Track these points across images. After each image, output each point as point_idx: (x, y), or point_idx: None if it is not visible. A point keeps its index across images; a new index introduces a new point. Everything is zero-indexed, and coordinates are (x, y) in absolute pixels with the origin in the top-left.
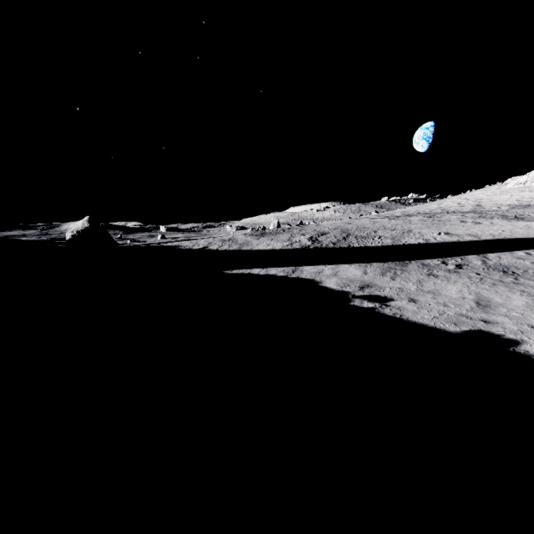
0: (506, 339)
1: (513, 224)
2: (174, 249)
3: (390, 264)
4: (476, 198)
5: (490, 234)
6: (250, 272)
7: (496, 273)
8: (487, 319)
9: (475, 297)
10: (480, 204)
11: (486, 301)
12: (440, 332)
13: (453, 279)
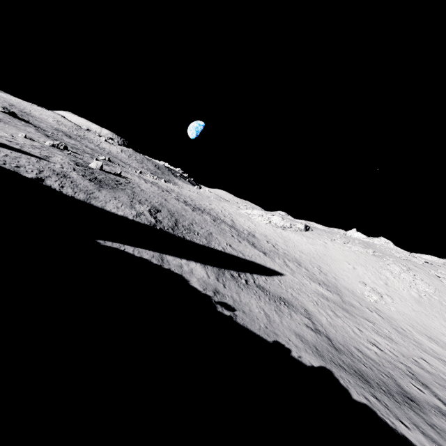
0: (286, 347)
1: (254, 250)
2: None
3: (217, 270)
4: (229, 211)
5: (248, 256)
6: (126, 250)
7: (261, 292)
8: (275, 332)
9: (264, 313)
10: (233, 220)
11: (268, 317)
12: (267, 342)
13: (250, 294)
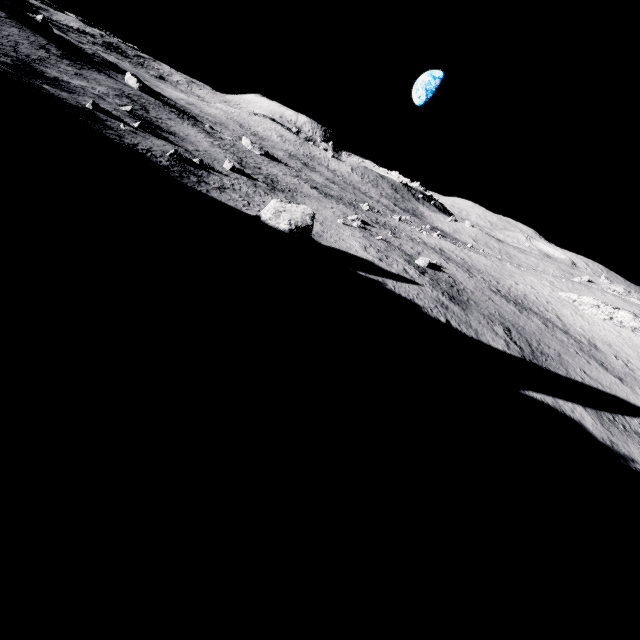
0: None
1: (608, 375)
2: (428, 317)
3: (595, 413)
4: (544, 296)
5: (607, 386)
6: (537, 398)
7: None
8: None
9: None
10: (559, 317)
11: None
12: None
13: (635, 444)
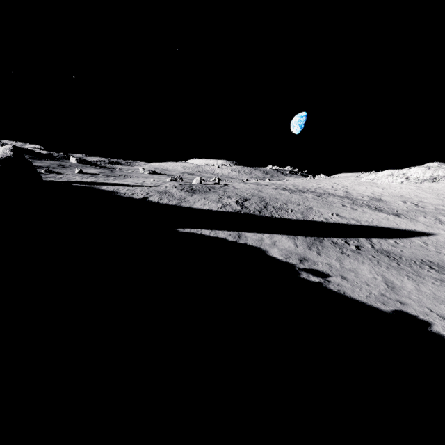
0: (421, 320)
1: (377, 214)
2: (115, 196)
3: (311, 239)
4: (343, 184)
5: (366, 221)
6: (202, 233)
7: (384, 257)
8: (400, 301)
9: (382, 278)
10: (348, 191)
11: (390, 283)
12: (379, 311)
13: (360, 259)
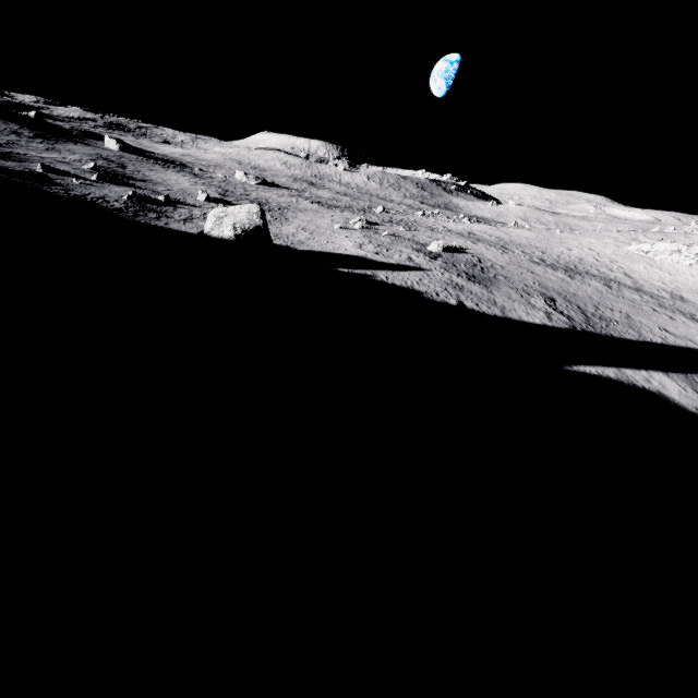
0: None
1: None
2: (431, 302)
3: (684, 377)
4: (607, 255)
5: None
6: (591, 372)
7: None
8: None
9: None
10: (628, 274)
11: None
12: None
13: None
